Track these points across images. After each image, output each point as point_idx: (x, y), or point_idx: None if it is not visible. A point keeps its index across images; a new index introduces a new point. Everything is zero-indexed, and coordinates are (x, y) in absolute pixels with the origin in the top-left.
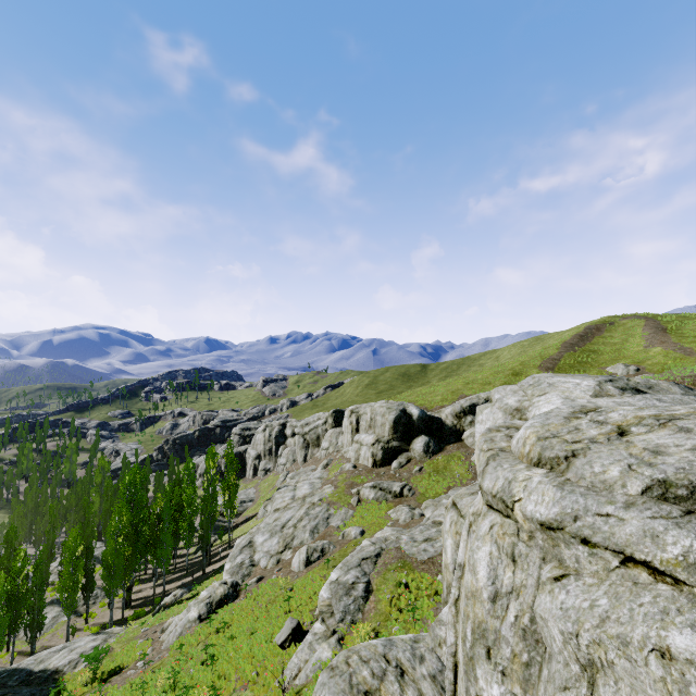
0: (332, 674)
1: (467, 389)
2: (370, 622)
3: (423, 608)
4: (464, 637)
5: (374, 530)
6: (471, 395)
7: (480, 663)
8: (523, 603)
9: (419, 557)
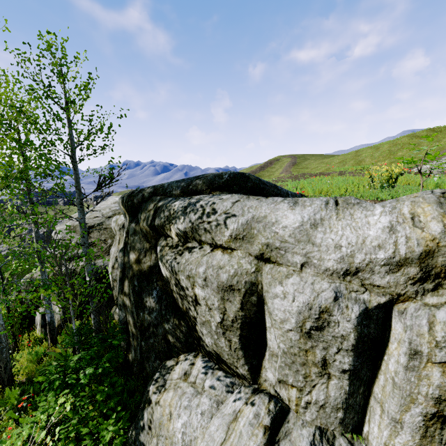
0: None
1: None
2: None
3: None
4: None
5: None
6: None
7: None
8: None
9: None
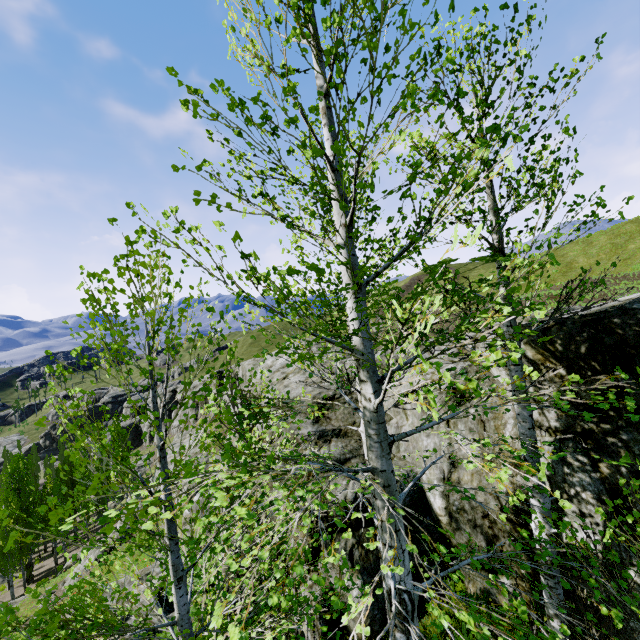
0: None
1: None
2: None
3: None
4: None
5: None
6: None
7: None
8: None
9: None
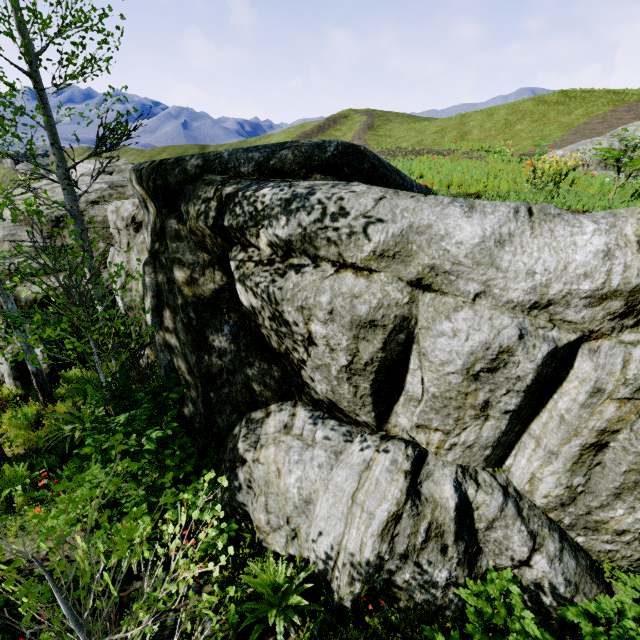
0: None
1: None
2: None
3: None
4: None
5: None
6: None
7: None
8: None
9: None
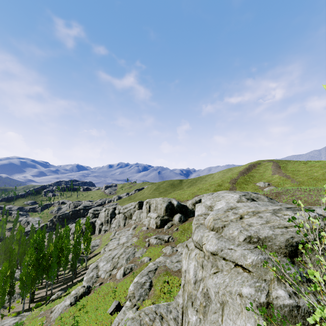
0: (132, 321)
1: (198, 192)
2: (151, 299)
3: (174, 292)
4: (184, 299)
5: (155, 258)
6: (200, 195)
7: (189, 308)
8: (205, 283)
9: (174, 269)
